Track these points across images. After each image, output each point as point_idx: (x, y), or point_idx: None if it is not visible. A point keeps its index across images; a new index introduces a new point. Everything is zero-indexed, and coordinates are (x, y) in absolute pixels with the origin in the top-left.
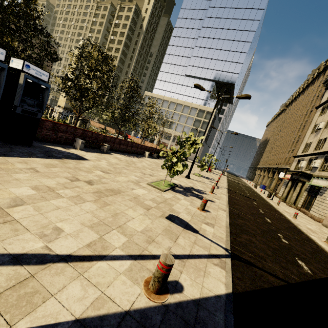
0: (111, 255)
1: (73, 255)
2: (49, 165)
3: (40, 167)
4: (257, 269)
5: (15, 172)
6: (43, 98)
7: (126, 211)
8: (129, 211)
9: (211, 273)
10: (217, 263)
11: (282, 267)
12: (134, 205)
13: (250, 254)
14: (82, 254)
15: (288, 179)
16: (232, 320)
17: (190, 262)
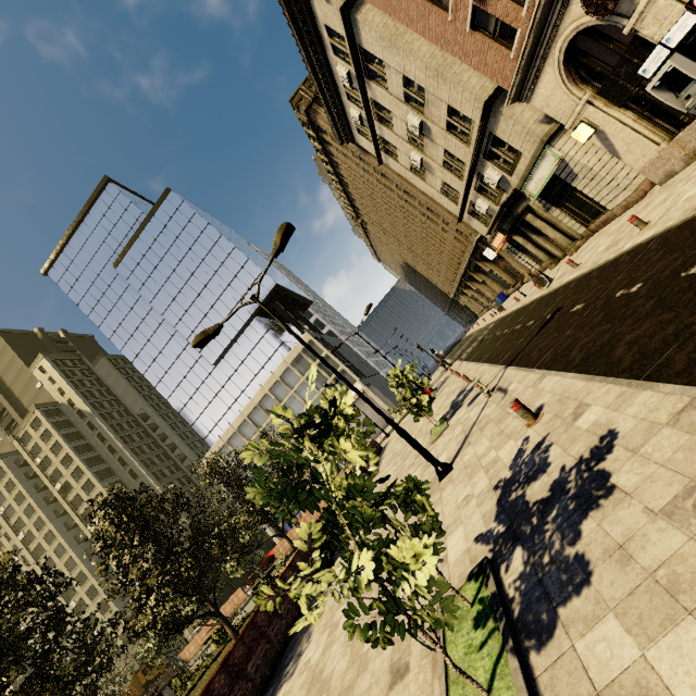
0: None
1: None
2: None
3: None
4: None
5: None
6: None
7: None
8: None
9: None
10: None
11: None
12: None
13: None
14: None
15: (505, 241)
16: None
17: None
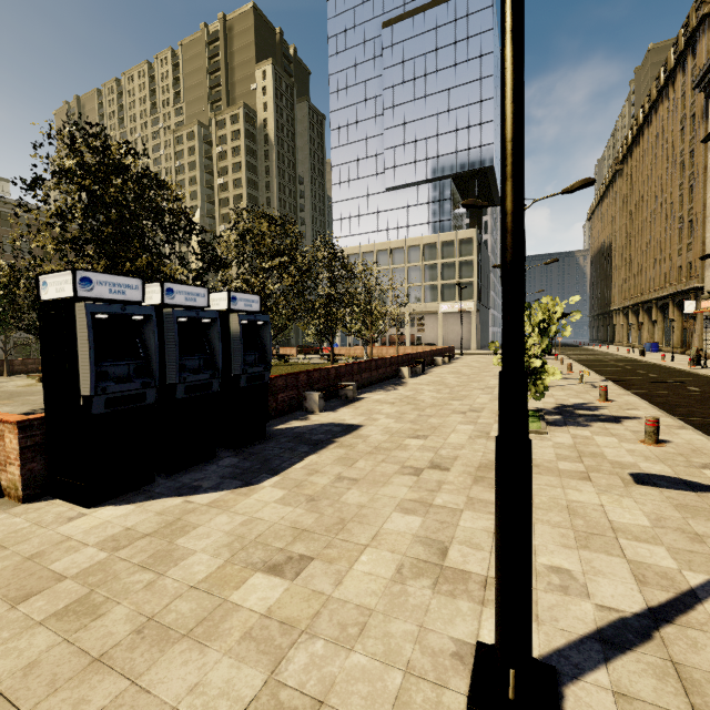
0: (699, 587)
1: (655, 608)
2: (343, 460)
3: (342, 470)
4: None
5: (338, 495)
6: (263, 342)
7: (570, 497)
8: (575, 496)
9: None
10: None
11: None
12: (560, 481)
13: None
14: (661, 600)
15: None
16: None
17: None
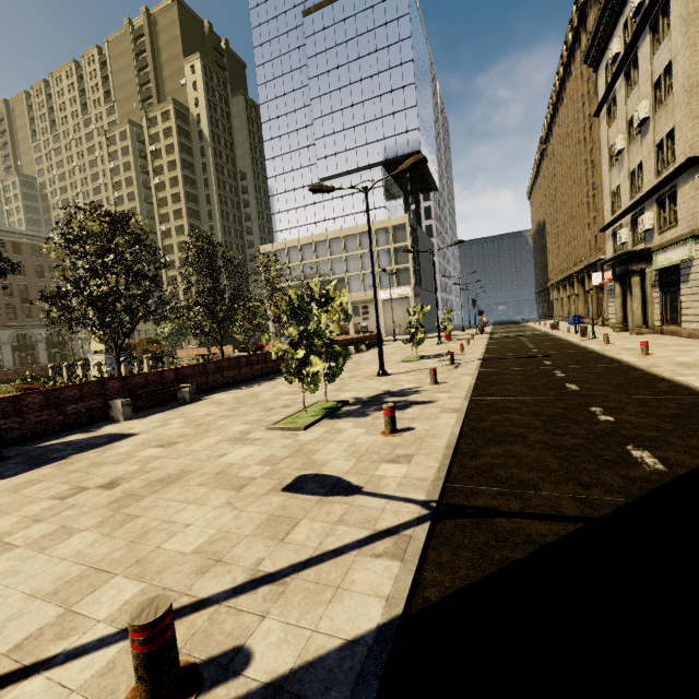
0: (72, 650)
1: None
2: (25, 484)
3: None
4: (503, 519)
5: None
6: None
7: (176, 515)
8: (184, 513)
9: (357, 585)
10: (384, 549)
11: (580, 487)
12: (207, 493)
13: (497, 489)
14: None
15: (610, 280)
16: (372, 697)
17: (303, 578)
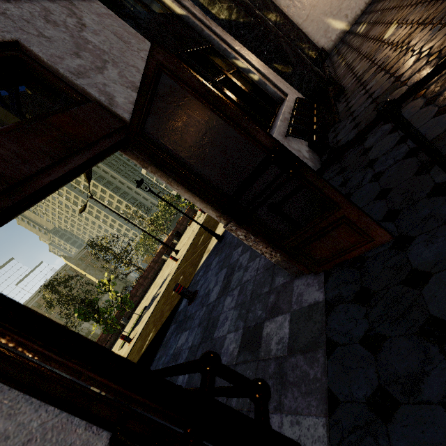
0: None
1: None
2: None
3: None
4: None
5: None
6: None
7: None
8: None
9: None
10: None
11: None
12: None
13: None
14: None
15: None
16: None
17: None
